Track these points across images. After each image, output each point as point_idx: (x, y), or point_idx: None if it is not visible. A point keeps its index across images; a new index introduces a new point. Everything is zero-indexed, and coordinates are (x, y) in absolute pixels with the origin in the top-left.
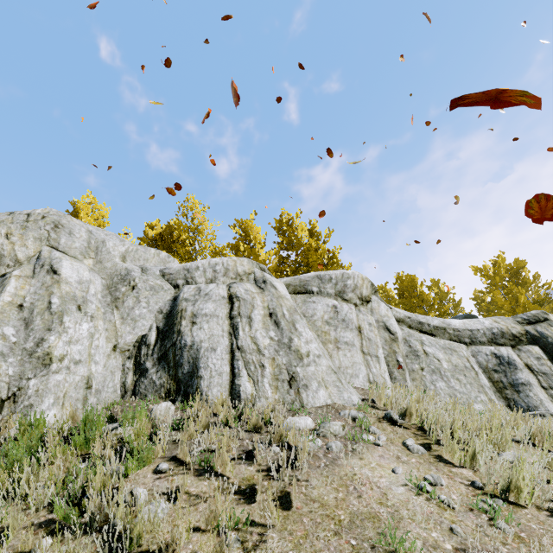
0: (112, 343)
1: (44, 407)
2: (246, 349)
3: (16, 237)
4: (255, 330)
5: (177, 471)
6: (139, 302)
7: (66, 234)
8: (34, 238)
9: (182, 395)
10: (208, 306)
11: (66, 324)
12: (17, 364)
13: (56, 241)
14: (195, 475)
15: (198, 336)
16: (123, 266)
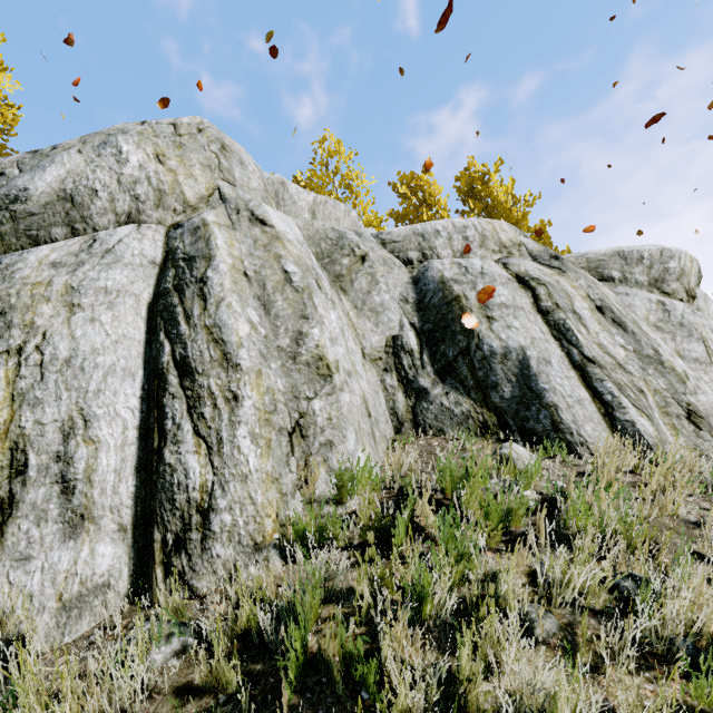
0: (358, 346)
1: (350, 446)
2: (603, 363)
3: (174, 160)
4: (595, 333)
5: None
6: (377, 283)
7: (238, 164)
8: (200, 164)
9: (518, 432)
10: (501, 291)
11: (318, 310)
12: (281, 373)
13: (230, 174)
14: None
15: (512, 339)
16: (325, 225)
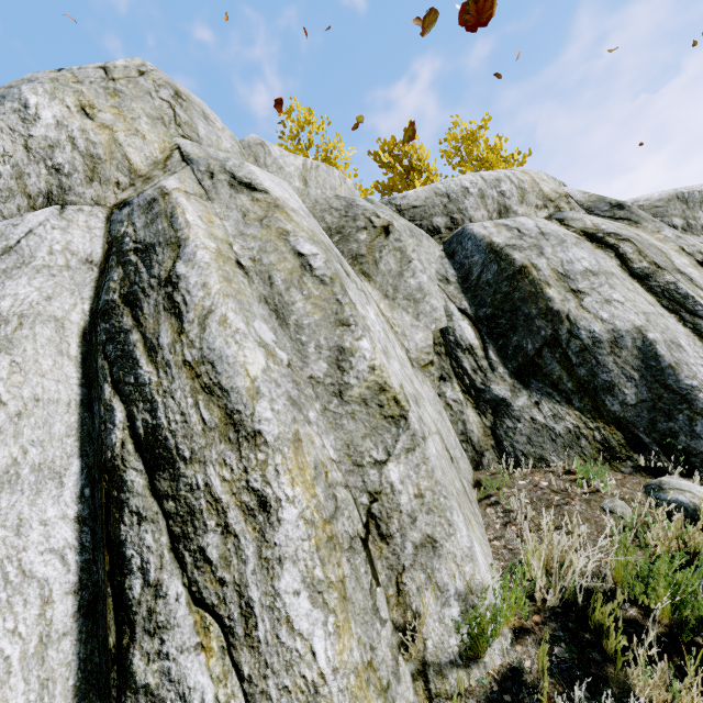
0: (402, 350)
1: (463, 540)
2: None
3: (107, 112)
4: None
5: None
6: (410, 261)
7: (200, 118)
8: (146, 115)
9: (663, 455)
10: (579, 254)
11: (357, 308)
12: (324, 424)
13: (191, 129)
14: None
15: (619, 318)
16: (325, 193)
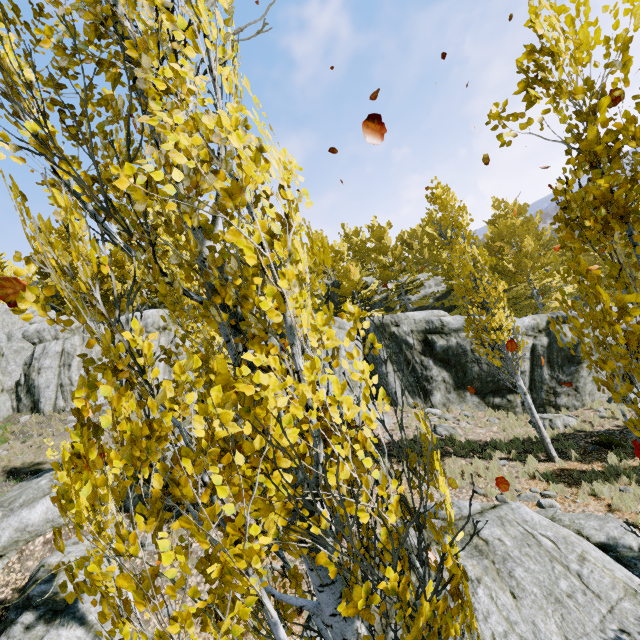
0: (0, 388)
1: None
2: (64, 385)
3: None
4: (72, 372)
5: (16, 442)
6: (9, 363)
7: None
8: None
9: (37, 409)
10: (47, 361)
11: None
12: None
13: None
14: (21, 443)
15: (40, 381)
16: None
